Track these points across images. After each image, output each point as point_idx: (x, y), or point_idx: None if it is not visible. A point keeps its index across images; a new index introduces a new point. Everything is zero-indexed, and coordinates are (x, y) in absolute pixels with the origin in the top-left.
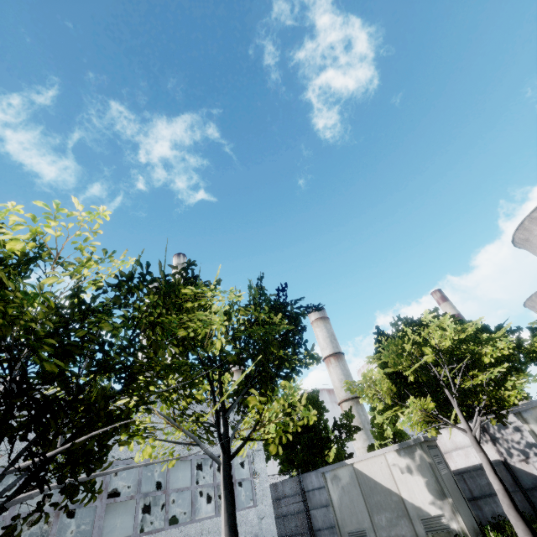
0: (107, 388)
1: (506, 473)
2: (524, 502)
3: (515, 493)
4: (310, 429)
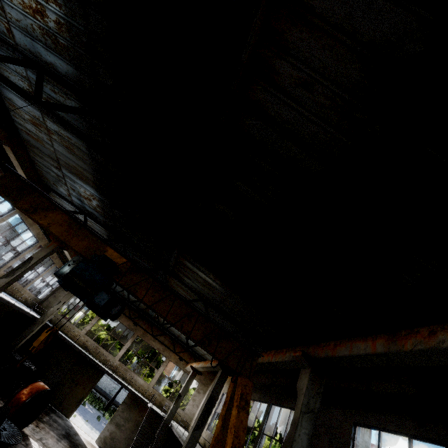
0: None
1: None
2: None
3: None
4: None
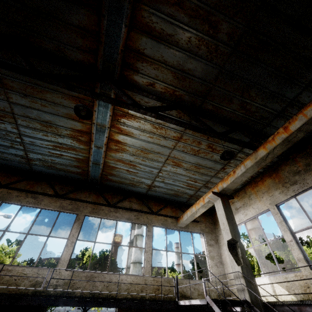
0: None
1: None
2: None
3: None
4: None
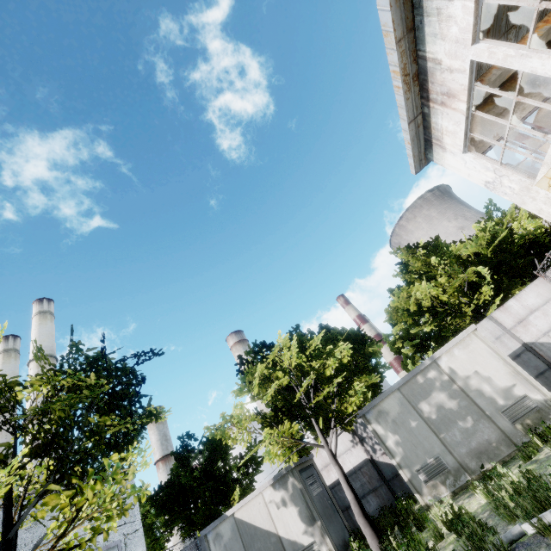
0: None
1: (373, 470)
2: (388, 493)
3: (381, 487)
4: (213, 475)
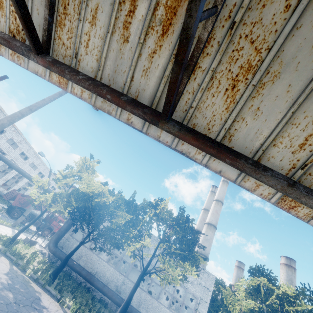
0: (109, 227)
1: None
2: None
3: None
4: None
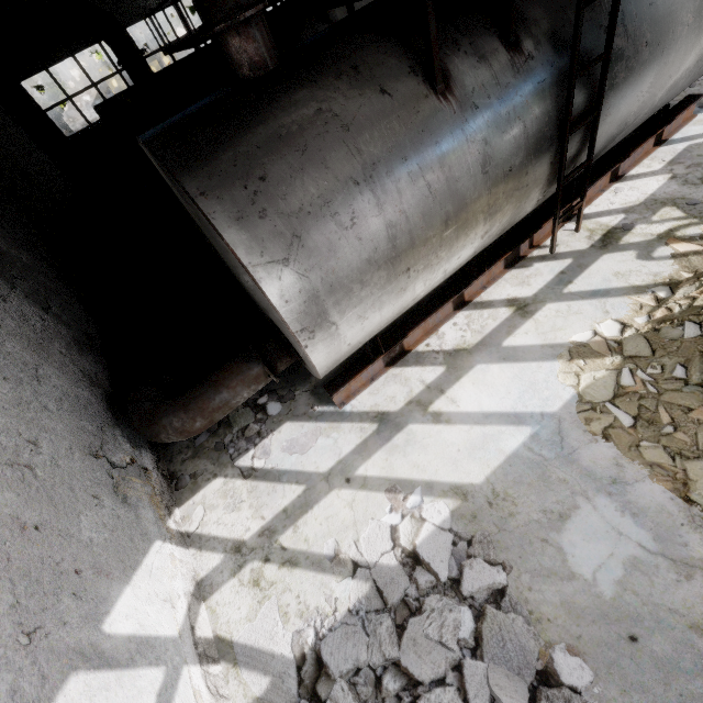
0: None
1: None
2: None
3: None
4: None
